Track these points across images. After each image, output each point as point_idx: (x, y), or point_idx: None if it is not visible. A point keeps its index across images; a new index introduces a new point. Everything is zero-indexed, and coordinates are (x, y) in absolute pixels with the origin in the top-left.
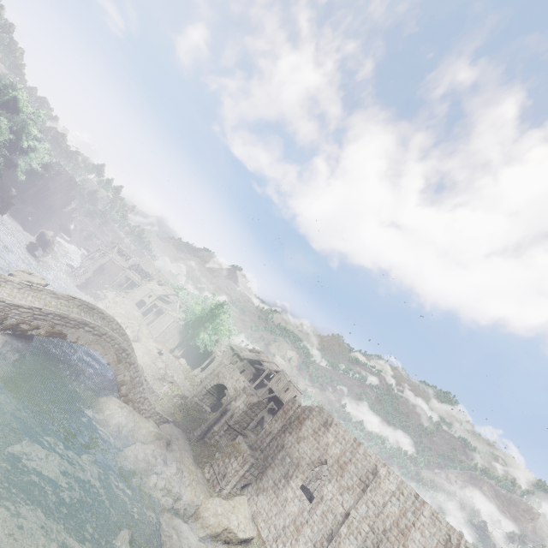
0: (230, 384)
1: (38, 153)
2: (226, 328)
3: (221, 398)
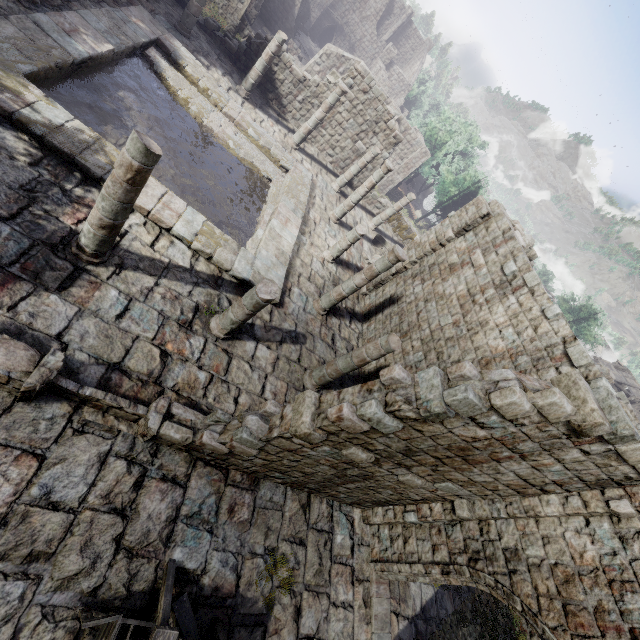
0: None
1: None
2: (593, 337)
3: None
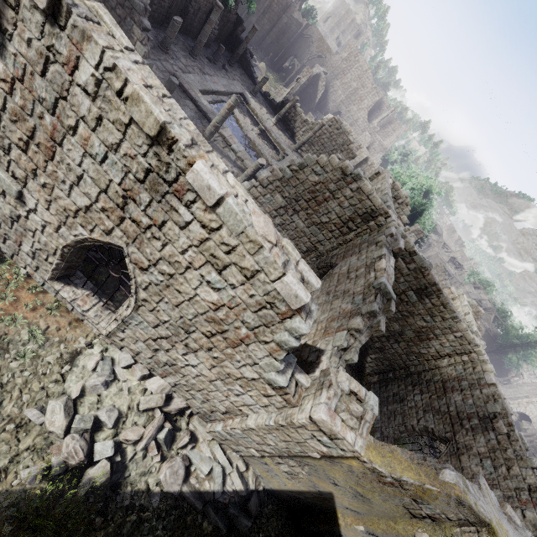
0: (536, 420)
1: (432, 218)
2: None
3: (521, 421)
